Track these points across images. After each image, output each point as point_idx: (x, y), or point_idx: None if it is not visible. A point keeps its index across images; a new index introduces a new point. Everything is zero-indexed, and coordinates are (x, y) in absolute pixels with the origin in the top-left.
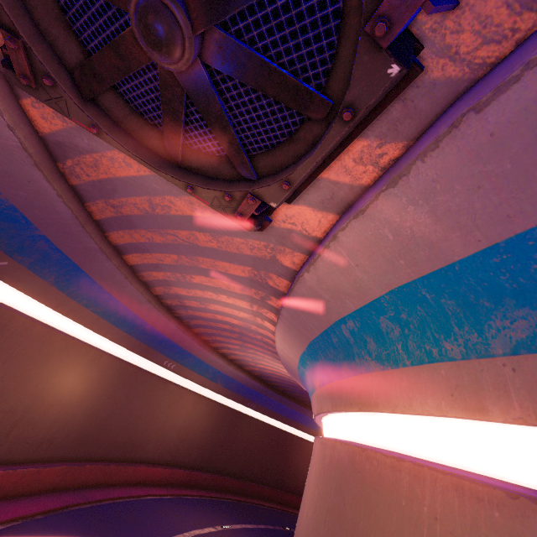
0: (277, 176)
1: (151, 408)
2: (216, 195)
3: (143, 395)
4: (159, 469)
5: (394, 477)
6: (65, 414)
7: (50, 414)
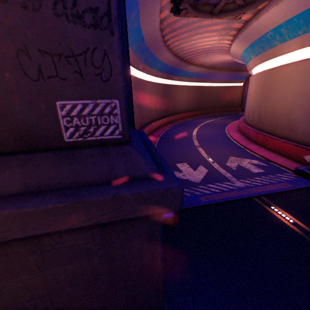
0: (251, 6)
1: (176, 96)
2: (229, 17)
3: (172, 93)
4: (185, 113)
5: (281, 70)
6: (160, 105)
7: (158, 106)
